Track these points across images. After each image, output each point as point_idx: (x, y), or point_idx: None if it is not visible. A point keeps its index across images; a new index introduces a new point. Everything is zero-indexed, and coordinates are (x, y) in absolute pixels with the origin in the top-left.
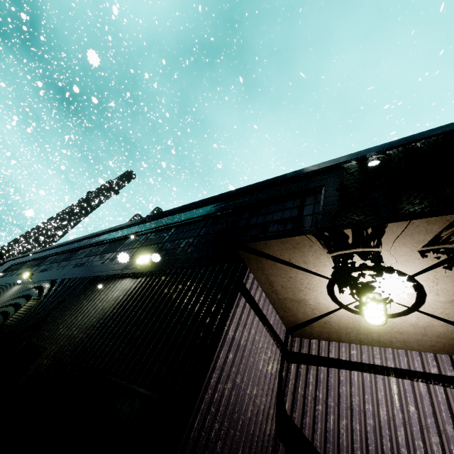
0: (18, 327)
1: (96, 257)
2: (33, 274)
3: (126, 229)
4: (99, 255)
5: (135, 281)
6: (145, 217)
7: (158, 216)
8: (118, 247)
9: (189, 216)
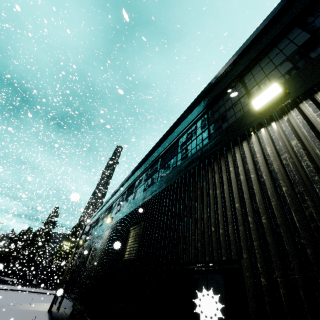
0: (143, 256)
1: (160, 171)
2: (113, 217)
3: (169, 137)
4: (161, 169)
5: (288, 118)
6: (184, 111)
7: (200, 97)
8: (176, 150)
9: (255, 52)
